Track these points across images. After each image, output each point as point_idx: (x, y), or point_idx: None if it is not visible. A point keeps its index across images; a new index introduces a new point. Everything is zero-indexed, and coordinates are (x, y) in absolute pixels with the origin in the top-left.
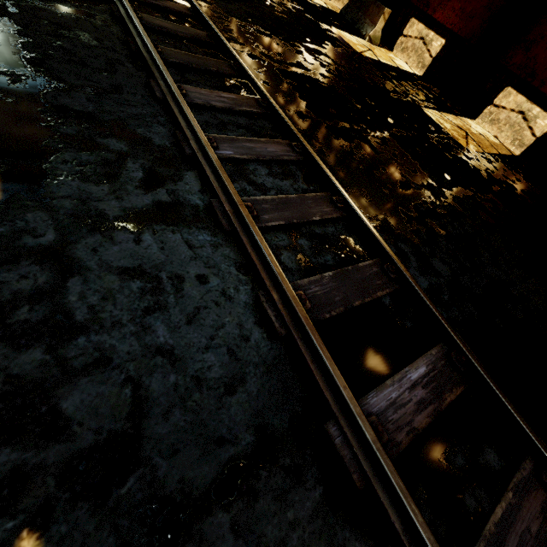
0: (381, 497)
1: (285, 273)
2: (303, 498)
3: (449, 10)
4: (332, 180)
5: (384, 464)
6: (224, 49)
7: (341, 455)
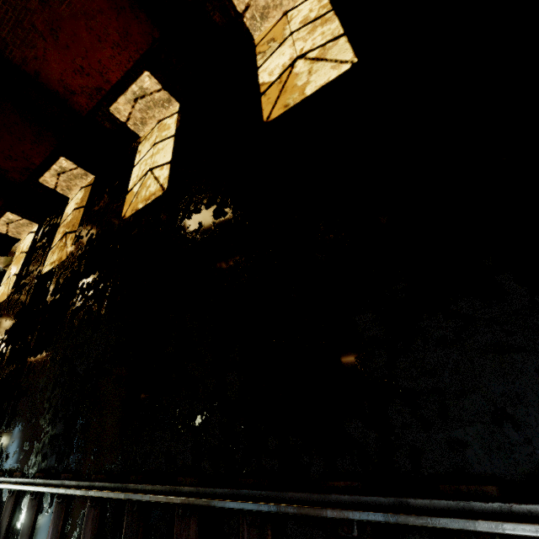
0: None
1: None
2: None
3: None
4: (2, 488)
5: None
6: None
7: None
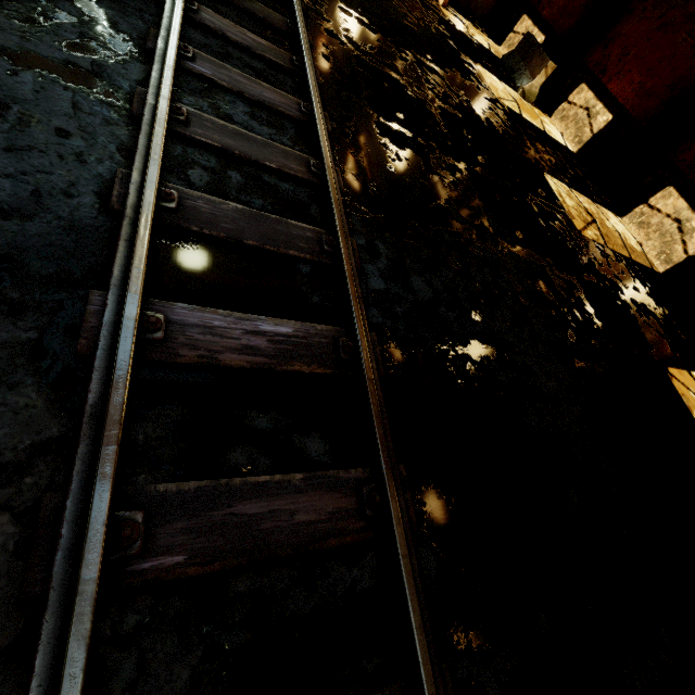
0: (95, 368)
1: (181, 182)
2: (3, 328)
3: (626, 82)
4: (322, 145)
5: (120, 339)
6: (292, 8)
7: (84, 318)
